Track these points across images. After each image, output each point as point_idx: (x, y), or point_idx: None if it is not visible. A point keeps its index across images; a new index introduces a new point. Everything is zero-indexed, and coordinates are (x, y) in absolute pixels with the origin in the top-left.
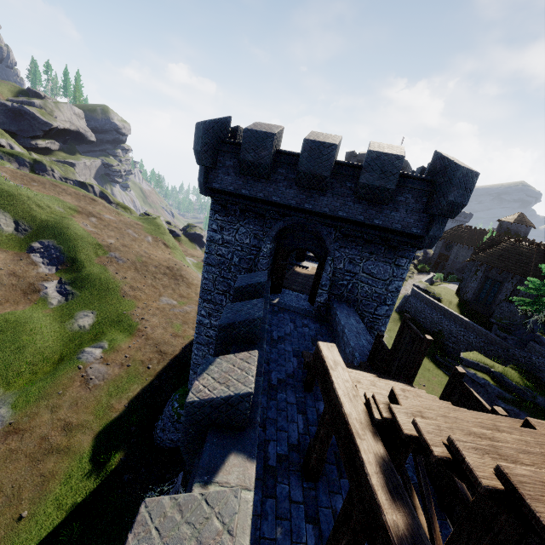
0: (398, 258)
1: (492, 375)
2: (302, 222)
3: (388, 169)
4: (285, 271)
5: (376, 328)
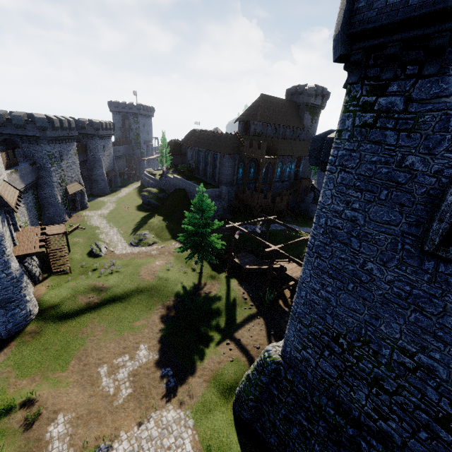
0: (40, 144)
1: (148, 192)
2: (7, 138)
3: (19, 119)
4: (14, 156)
5: (46, 167)
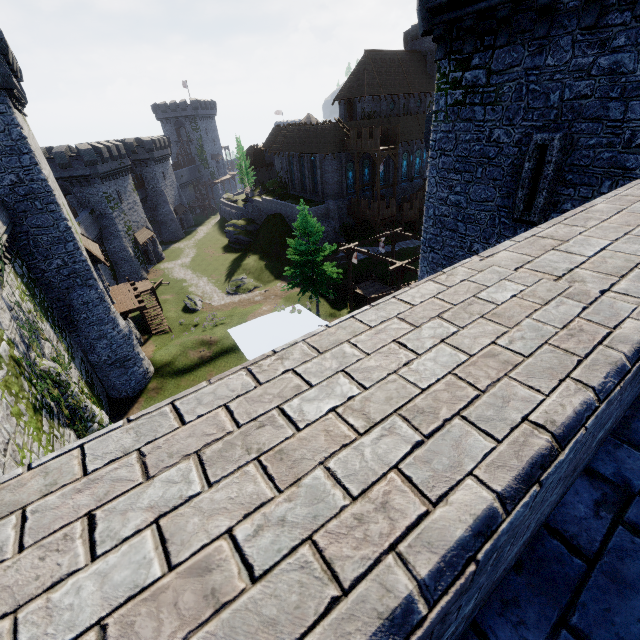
0: (94, 185)
1: (233, 226)
2: None
3: (62, 157)
4: None
5: (107, 213)
